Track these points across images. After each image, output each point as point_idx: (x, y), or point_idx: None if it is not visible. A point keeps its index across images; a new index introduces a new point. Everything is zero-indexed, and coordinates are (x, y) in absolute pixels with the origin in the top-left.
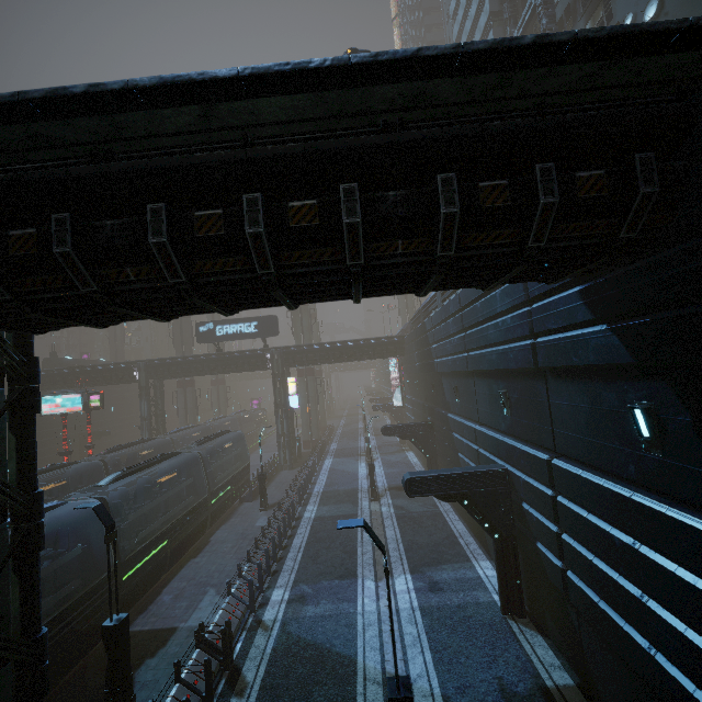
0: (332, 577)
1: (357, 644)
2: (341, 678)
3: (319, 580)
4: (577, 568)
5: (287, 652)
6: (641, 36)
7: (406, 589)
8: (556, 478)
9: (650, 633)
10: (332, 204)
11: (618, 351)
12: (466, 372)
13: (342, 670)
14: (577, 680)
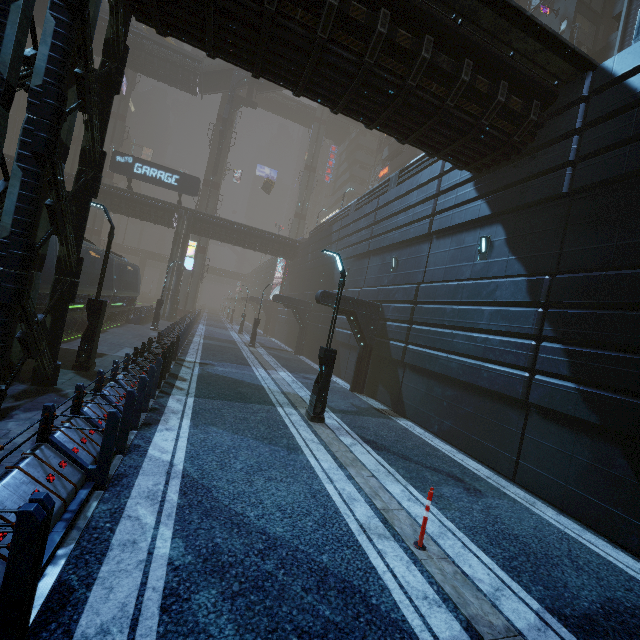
0: (232, 363)
1: (261, 382)
2: (255, 388)
3: (222, 362)
4: (416, 339)
5: (211, 376)
6: (559, 43)
7: (288, 375)
8: (420, 294)
9: (451, 346)
10: (418, 43)
11: (484, 210)
12: (364, 255)
13: (255, 387)
14: (390, 409)
